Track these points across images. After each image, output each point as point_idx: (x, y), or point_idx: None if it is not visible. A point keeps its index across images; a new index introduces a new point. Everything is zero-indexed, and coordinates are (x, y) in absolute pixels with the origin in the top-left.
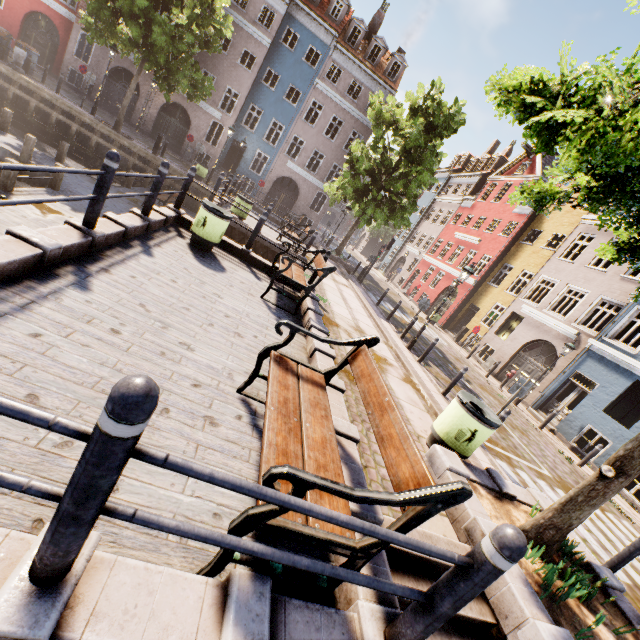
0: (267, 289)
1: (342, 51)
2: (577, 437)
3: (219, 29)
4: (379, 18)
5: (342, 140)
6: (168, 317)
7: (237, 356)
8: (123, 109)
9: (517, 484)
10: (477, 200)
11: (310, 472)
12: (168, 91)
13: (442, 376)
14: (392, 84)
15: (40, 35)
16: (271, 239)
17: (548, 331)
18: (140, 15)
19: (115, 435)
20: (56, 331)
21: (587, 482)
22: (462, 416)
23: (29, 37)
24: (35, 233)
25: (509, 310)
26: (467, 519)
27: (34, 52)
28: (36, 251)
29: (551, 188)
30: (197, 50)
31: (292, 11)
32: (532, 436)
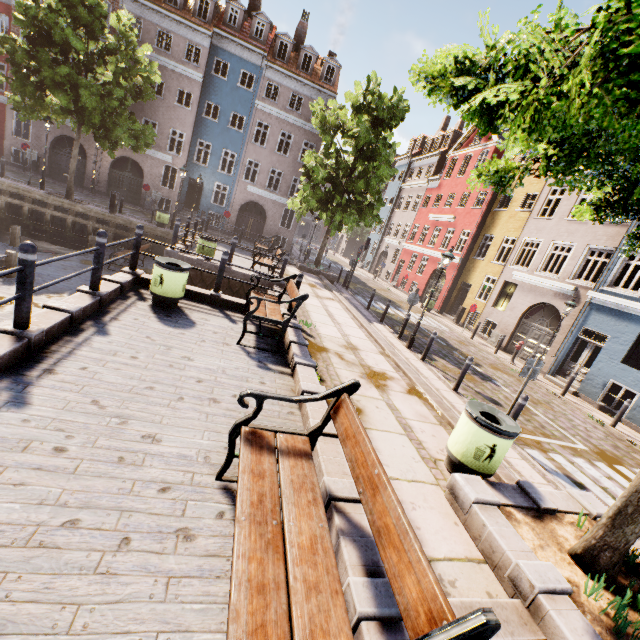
0: (242, 334)
1: (274, 68)
2: (602, 395)
3: (147, 77)
4: (303, 28)
5: (296, 153)
6: (127, 407)
7: (214, 430)
8: (71, 177)
9: (554, 472)
10: (442, 178)
11: (297, 606)
12: (111, 148)
13: (450, 368)
14: (331, 88)
15: None
16: (243, 272)
17: (545, 293)
18: (64, 82)
19: None
20: None
21: (633, 488)
22: (476, 432)
23: None
24: None
25: (501, 280)
26: (509, 564)
27: None
28: None
29: (508, 164)
30: (131, 102)
31: (216, 42)
32: (556, 407)
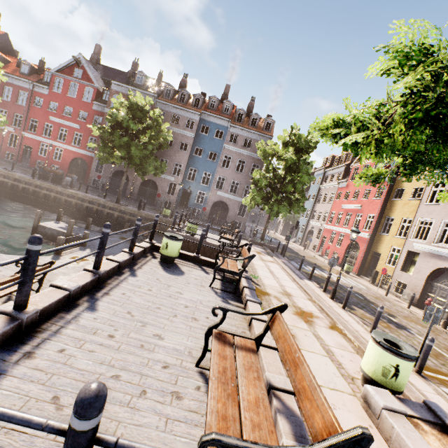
0: (212, 280)
1: (235, 126)
2: None
3: (165, 138)
4: (251, 105)
5: (247, 171)
6: (146, 317)
7: (194, 336)
8: (120, 191)
9: None
10: (348, 181)
11: (246, 433)
12: (143, 175)
13: (367, 316)
14: (269, 133)
15: (78, 167)
16: (213, 243)
17: (444, 259)
18: (124, 145)
19: (79, 429)
20: (74, 344)
21: None
22: (381, 353)
23: (73, 170)
24: (65, 282)
25: (404, 250)
26: None
27: (75, 177)
28: (65, 293)
29: (379, 170)
30: (156, 151)
31: (203, 117)
32: None
